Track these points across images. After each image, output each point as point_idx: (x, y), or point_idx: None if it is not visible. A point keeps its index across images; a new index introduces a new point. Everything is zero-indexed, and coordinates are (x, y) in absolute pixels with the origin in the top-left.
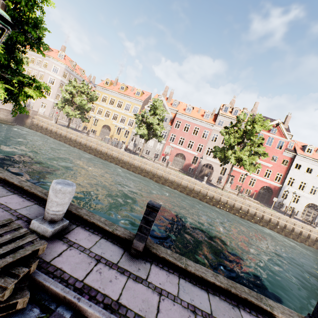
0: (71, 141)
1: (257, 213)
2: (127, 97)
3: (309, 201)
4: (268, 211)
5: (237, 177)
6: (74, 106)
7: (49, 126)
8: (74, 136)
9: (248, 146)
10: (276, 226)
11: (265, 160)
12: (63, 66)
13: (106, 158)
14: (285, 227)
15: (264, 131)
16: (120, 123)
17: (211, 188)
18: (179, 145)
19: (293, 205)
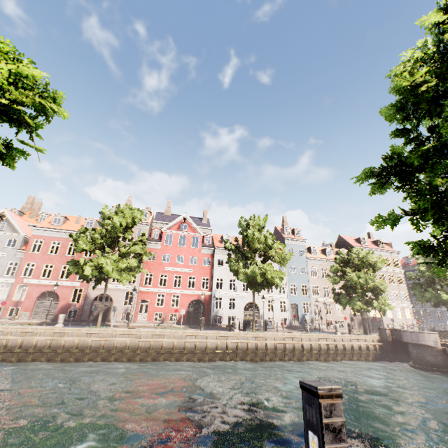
0: None
1: (152, 343)
2: None
3: (246, 301)
4: (168, 332)
5: (153, 301)
6: None
7: None
8: None
9: (123, 248)
10: (183, 351)
11: (183, 265)
12: None
13: None
14: (196, 346)
15: (172, 230)
16: None
17: (68, 330)
18: (44, 278)
19: (231, 313)
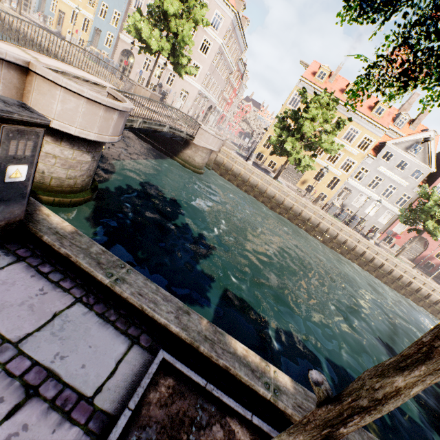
0: (285, 210)
1: None
2: (358, 116)
3: None
4: None
5: None
6: (300, 142)
7: (248, 174)
8: (293, 203)
9: None
10: None
11: None
12: (231, 15)
13: (342, 250)
14: None
15: None
16: (327, 162)
17: None
18: None
19: None
